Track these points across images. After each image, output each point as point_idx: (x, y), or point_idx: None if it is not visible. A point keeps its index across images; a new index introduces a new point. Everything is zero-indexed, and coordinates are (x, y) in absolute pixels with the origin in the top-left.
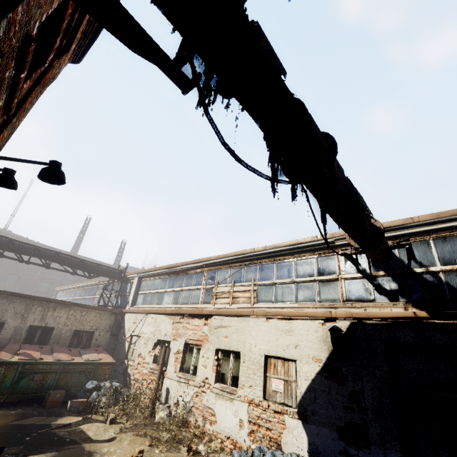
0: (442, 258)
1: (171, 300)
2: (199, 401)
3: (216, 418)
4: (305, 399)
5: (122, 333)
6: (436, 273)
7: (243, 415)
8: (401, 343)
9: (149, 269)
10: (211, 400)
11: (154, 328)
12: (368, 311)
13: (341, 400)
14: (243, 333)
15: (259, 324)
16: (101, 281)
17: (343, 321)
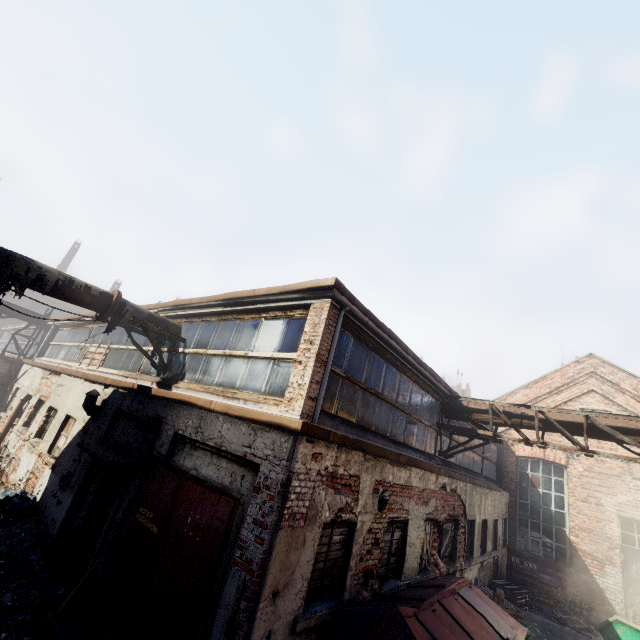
0: (196, 341)
1: (63, 355)
2: (19, 453)
3: (18, 468)
4: (62, 453)
5: (10, 384)
6: (186, 355)
7: (31, 465)
8: (123, 411)
9: (60, 318)
10: (24, 452)
11: (31, 381)
12: (121, 380)
13: (76, 454)
14: (68, 392)
15: (78, 385)
16: (31, 325)
17: (111, 388)
